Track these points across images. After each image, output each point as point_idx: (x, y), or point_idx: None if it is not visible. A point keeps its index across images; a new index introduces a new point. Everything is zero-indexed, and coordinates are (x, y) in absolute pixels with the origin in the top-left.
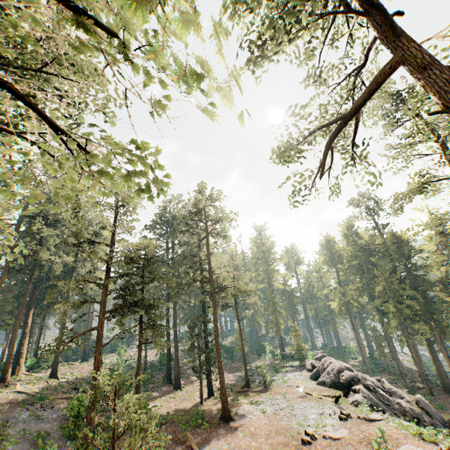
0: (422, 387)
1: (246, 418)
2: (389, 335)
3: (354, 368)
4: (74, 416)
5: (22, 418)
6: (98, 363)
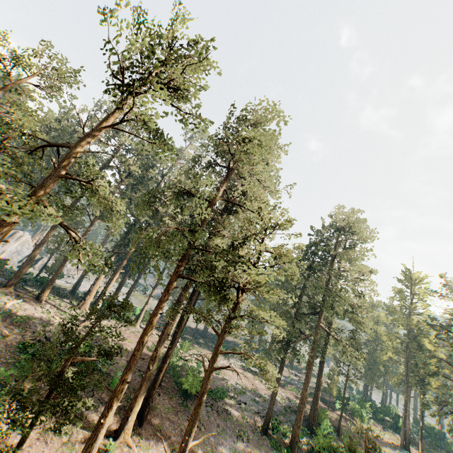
0: None
1: None
2: None
3: None
4: None
5: None
6: None
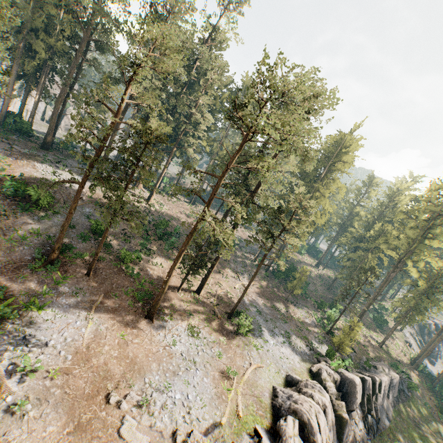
0: None
1: (157, 331)
2: None
3: (429, 434)
4: (91, 229)
5: (85, 210)
6: (71, 207)
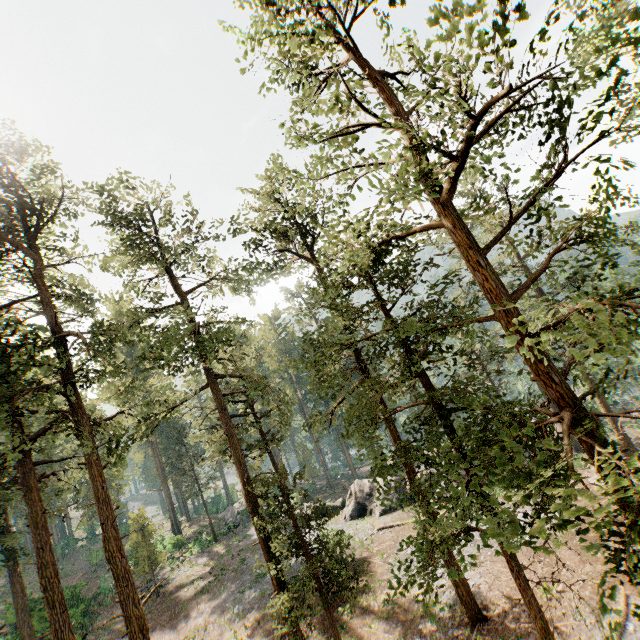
0: None
1: (475, 590)
2: (318, 447)
3: None
4: None
5: None
6: None
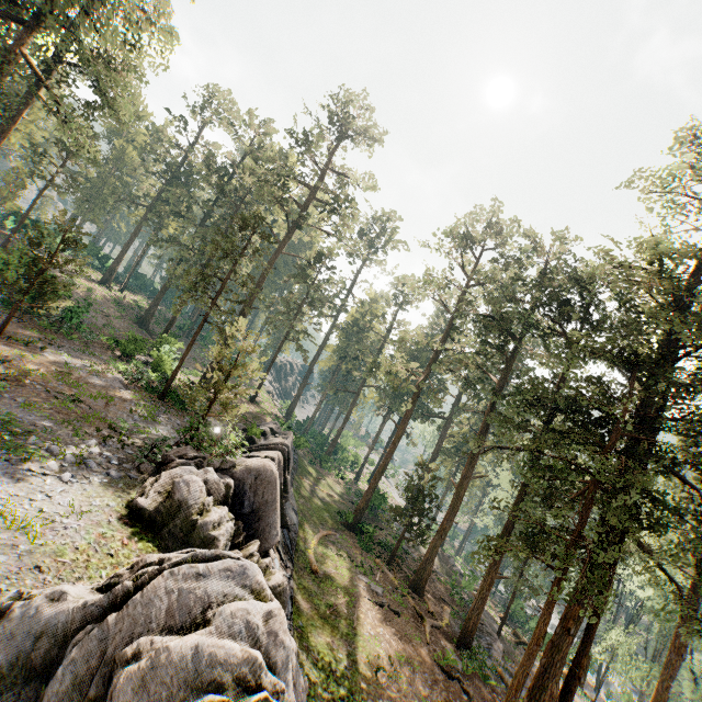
0: (459, 678)
1: None
2: (459, 500)
3: (328, 497)
4: None
5: None
6: None
